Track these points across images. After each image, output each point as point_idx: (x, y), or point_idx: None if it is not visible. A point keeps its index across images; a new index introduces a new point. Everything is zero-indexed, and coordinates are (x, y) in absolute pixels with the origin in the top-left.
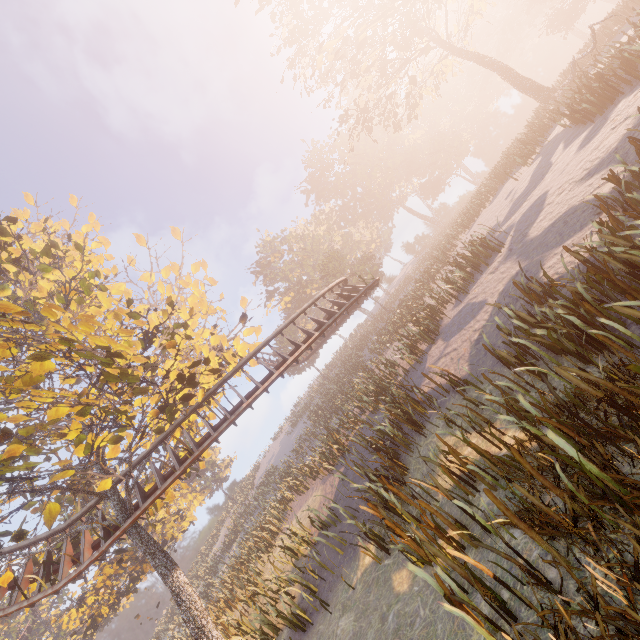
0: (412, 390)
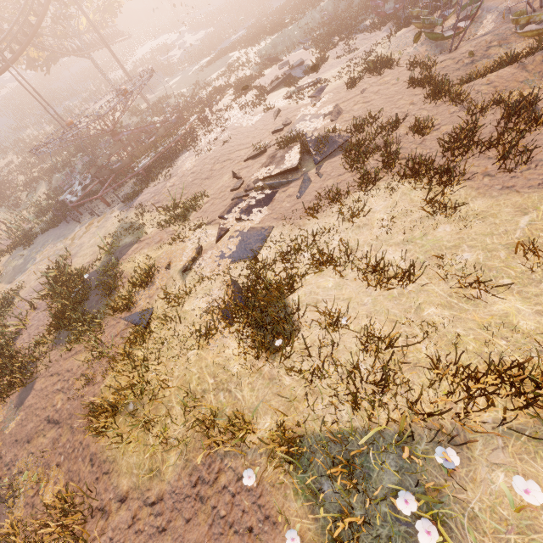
0: (169, 60)
